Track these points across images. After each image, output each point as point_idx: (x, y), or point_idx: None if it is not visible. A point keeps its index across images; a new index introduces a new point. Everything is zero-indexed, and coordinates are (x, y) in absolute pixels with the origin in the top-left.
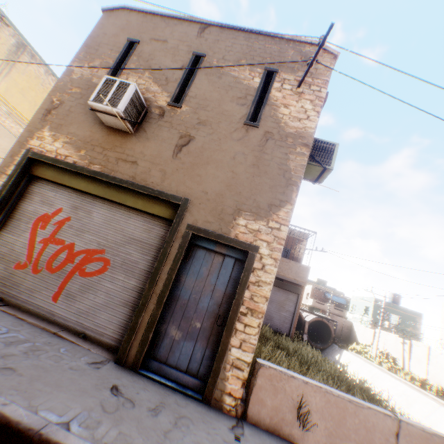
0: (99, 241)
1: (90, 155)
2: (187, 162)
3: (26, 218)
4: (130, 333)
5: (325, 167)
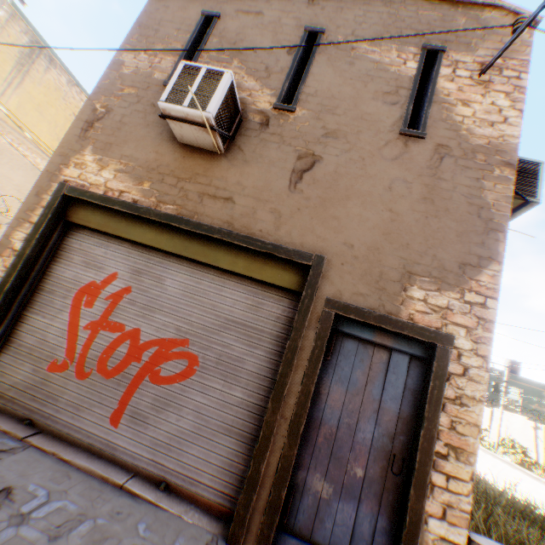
0: (178, 326)
1: (158, 189)
2: (314, 197)
3: (62, 290)
4: (249, 489)
5: (527, 200)
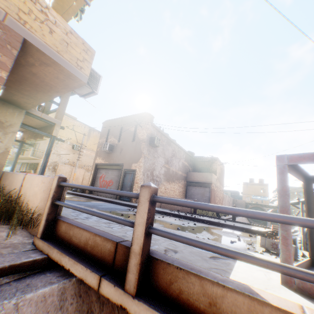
0: (111, 178)
1: (105, 160)
2: (122, 155)
3: (98, 178)
4: None
5: (153, 144)
